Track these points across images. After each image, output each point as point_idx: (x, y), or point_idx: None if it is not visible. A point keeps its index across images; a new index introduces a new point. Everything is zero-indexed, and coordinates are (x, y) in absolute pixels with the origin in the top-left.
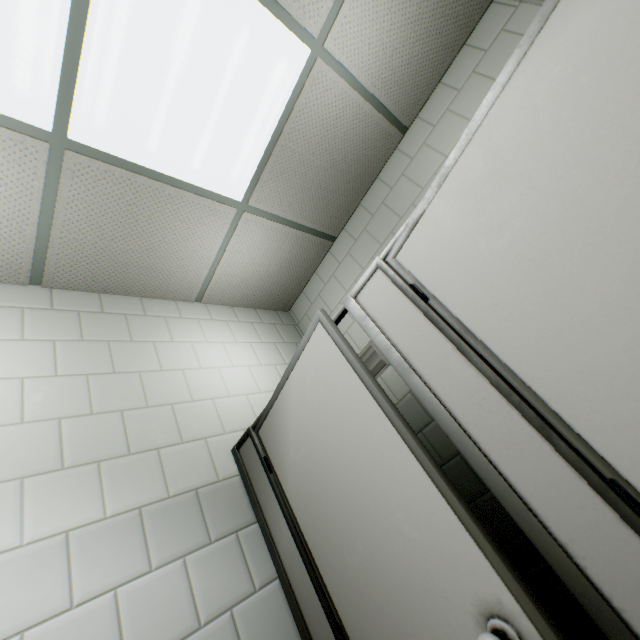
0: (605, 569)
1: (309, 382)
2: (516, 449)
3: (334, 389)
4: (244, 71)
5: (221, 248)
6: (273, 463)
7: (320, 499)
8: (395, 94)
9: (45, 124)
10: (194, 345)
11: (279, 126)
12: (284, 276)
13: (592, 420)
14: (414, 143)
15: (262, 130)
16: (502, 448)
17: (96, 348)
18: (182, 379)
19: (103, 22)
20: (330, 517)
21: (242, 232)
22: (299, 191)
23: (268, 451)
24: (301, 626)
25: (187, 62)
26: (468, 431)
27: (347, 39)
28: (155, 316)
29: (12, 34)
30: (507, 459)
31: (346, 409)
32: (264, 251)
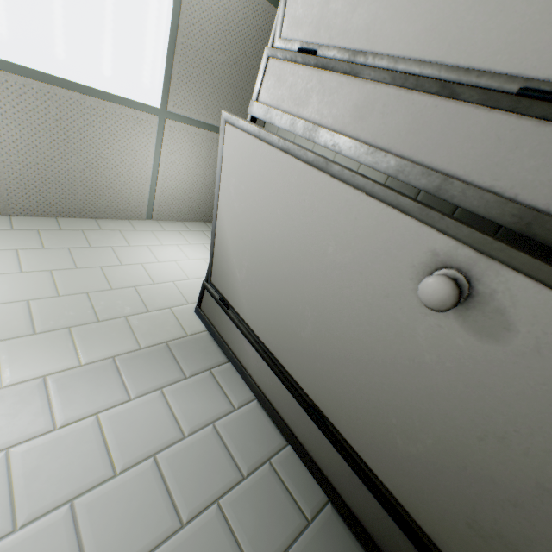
0: (536, 184)
1: (233, 192)
2: (424, 129)
3: (252, 177)
4: None
5: (155, 161)
6: (228, 299)
7: (268, 298)
8: None
9: None
10: (150, 247)
11: (174, 23)
12: None
13: (489, 43)
14: None
15: (159, 28)
16: (411, 138)
17: (57, 253)
18: (142, 270)
19: None
20: (280, 308)
21: (170, 141)
22: (211, 92)
23: (222, 292)
24: (281, 426)
25: None
26: (378, 146)
27: None
28: (110, 230)
29: None
30: (418, 145)
31: (265, 187)
32: (196, 160)
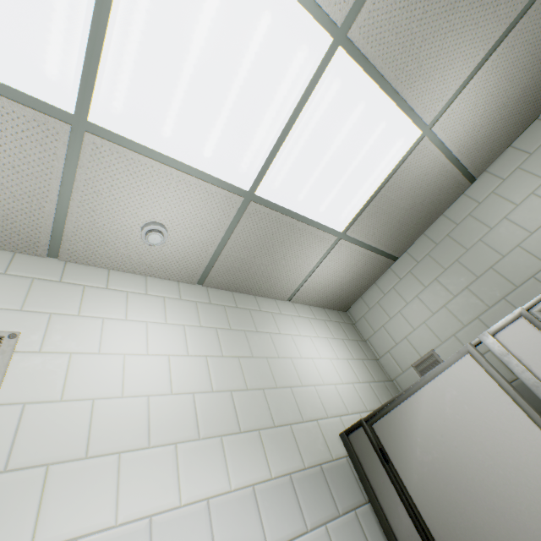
0: None
1: (449, 398)
2: None
3: (484, 411)
4: (373, 148)
5: (316, 263)
6: (390, 456)
7: (456, 501)
8: (473, 156)
9: (246, 187)
10: (293, 337)
11: (383, 181)
12: (352, 285)
13: None
14: (482, 191)
15: (372, 185)
16: None
17: (239, 336)
18: (292, 366)
19: (301, 127)
20: (469, 521)
21: (334, 253)
22: (383, 225)
23: (384, 444)
24: None
25: (340, 146)
26: None
27: (449, 123)
28: (265, 311)
29: (251, 138)
30: None
31: (500, 432)
32: (344, 266)
